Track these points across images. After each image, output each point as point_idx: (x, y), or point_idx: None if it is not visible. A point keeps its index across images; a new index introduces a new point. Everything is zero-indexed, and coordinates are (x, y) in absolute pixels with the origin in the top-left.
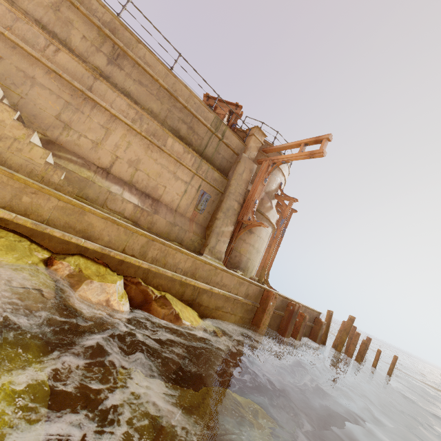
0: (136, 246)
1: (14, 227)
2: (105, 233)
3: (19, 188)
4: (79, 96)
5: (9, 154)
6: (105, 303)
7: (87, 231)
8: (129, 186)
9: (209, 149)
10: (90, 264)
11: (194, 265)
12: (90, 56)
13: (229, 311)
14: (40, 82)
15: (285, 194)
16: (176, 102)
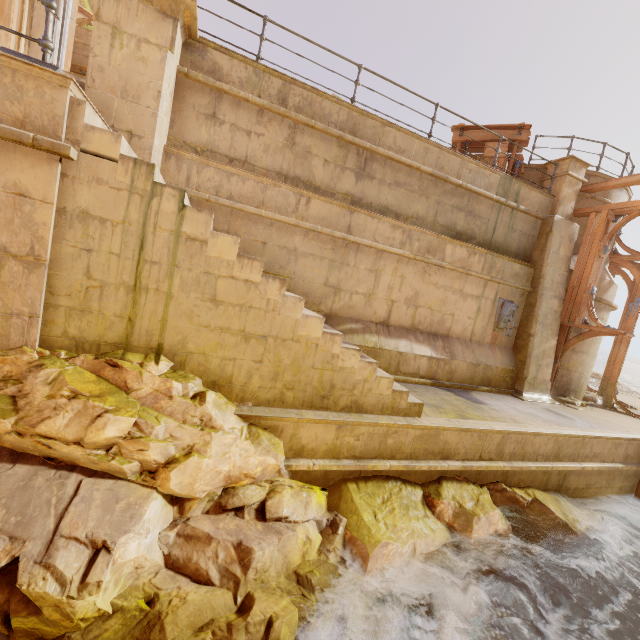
0: (491, 447)
1: (386, 473)
2: (460, 446)
3: (383, 433)
4: (340, 246)
5: (363, 398)
6: (494, 536)
7: (443, 450)
8: (412, 332)
9: (498, 231)
10: (458, 488)
11: (556, 444)
12: (337, 183)
13: (604, 485)
14: (301, 251)
15: (633, 251)
16: (444, 185)
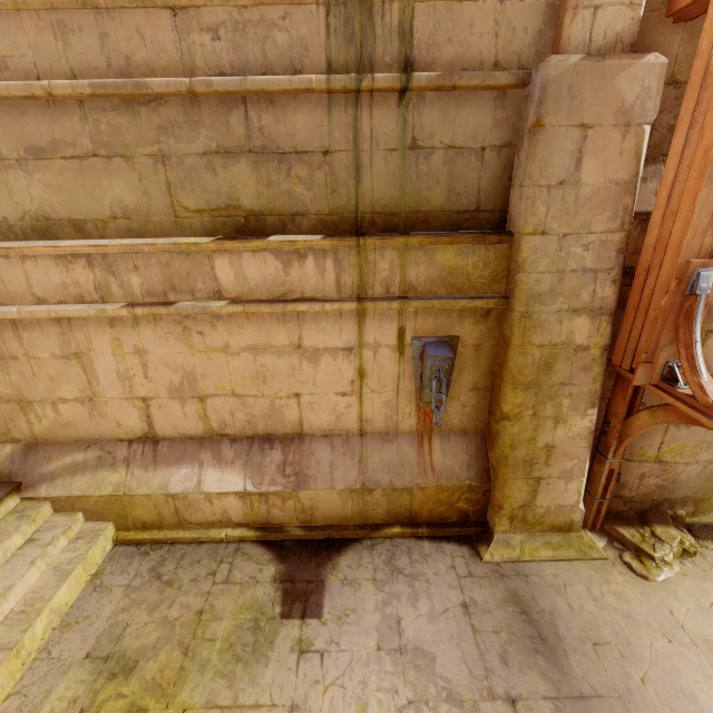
0: None
1: None
2: None
3: None
4: None
5: None
6: None
7: None
8: (212, 444)
9: (372, 172)
10: None
11: None
12: None
13: None
14: None
15: None
16: (157, 106)
